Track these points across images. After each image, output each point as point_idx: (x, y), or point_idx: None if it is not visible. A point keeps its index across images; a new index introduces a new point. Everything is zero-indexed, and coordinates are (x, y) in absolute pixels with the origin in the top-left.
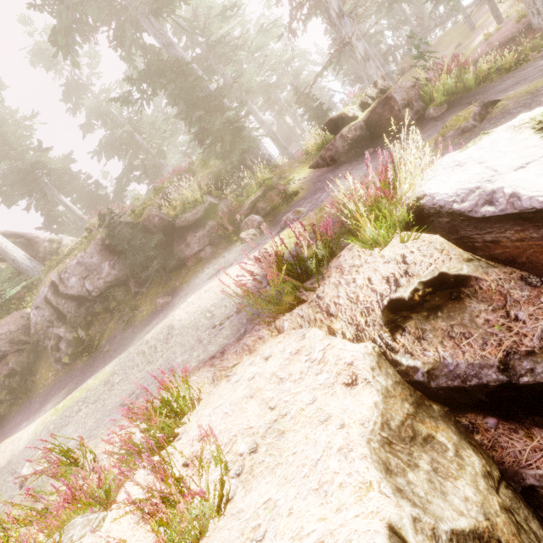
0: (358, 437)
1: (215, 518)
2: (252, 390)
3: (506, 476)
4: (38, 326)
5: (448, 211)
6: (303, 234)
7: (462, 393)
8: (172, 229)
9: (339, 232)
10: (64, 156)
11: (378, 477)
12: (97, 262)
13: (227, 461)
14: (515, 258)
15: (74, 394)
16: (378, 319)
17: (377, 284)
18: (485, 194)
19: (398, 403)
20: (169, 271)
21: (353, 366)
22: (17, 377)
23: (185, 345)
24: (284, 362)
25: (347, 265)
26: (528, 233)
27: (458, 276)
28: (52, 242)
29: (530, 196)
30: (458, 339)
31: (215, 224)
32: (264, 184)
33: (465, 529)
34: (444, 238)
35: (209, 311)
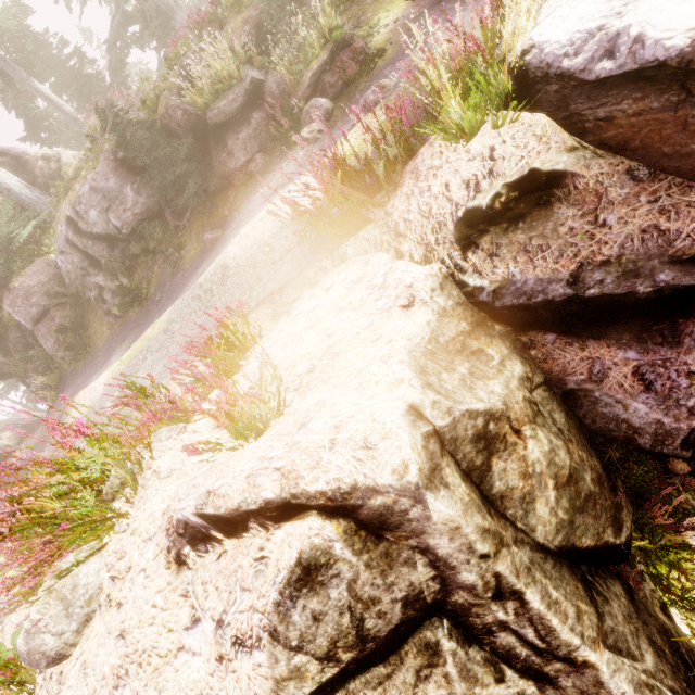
0: (401, 348)
1: (276, 418)
2: (311, 322)
3: (551, 384)
4: (71, 275)
5: (556, 73)
6: (385, 126)
7: (527, 311)
8: (205, 129)
9: (422, 117)
10: (12, 2)
11: (412, 376)
12: (115, 187)
13: (288, 381)
14: (628, 142)
15: (135, 345)
16: (450, 235)
17: (455, 191)
18: (607, 40)
19: (454, 322)
20: (212, 196)
21: (412, 289)
22: (69, 332)
23: (243, 286)
24: (345, 292)
25: (424, 167)
26: (648, 103)
27: (552, 173)
28: (47, 160)
29: (657, 39)
30: (533, 253)
31: (263, 117)
32: (330, 38)
33: (480, 410)
34: (549, 118)
35: (268, 245)
